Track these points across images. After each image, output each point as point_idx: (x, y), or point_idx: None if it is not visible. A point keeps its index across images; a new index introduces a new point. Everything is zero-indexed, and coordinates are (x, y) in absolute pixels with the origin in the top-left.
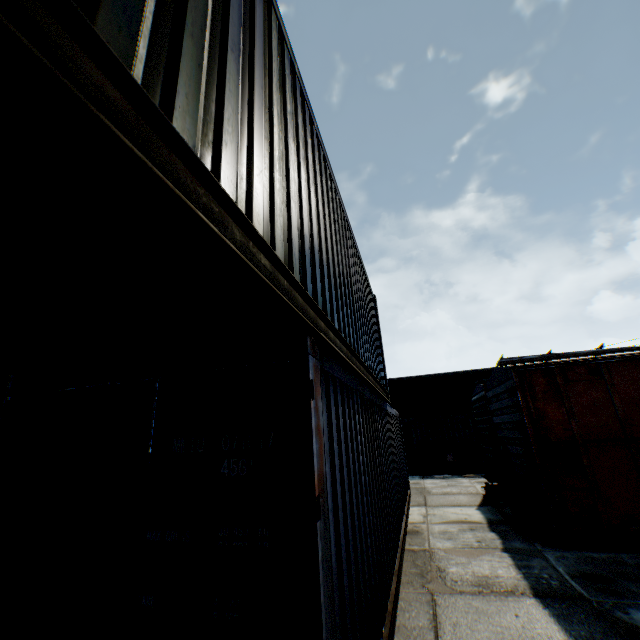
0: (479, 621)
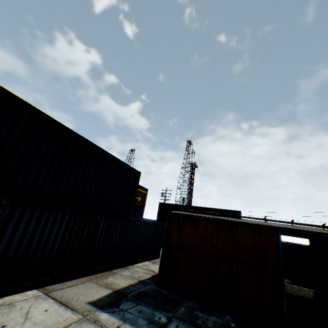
0: (84, 289)
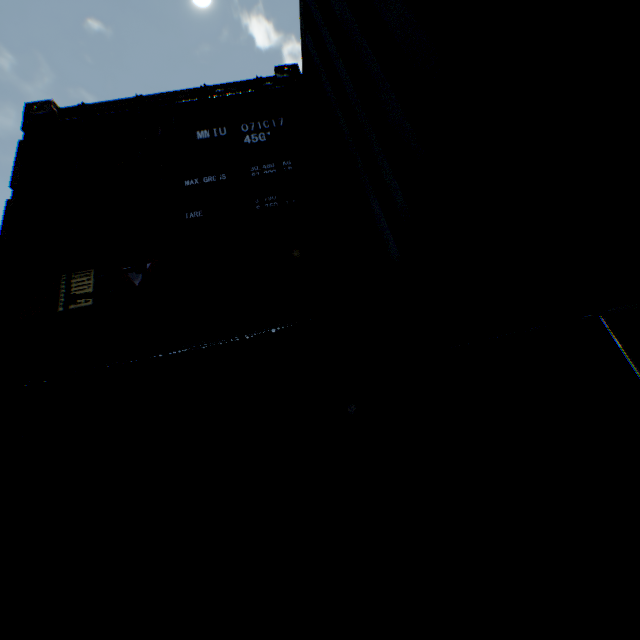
0: None
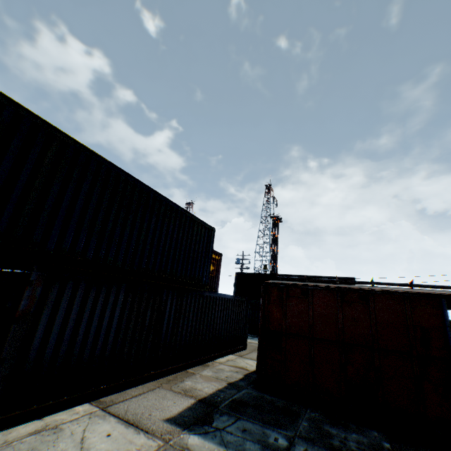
0: (155, 399)
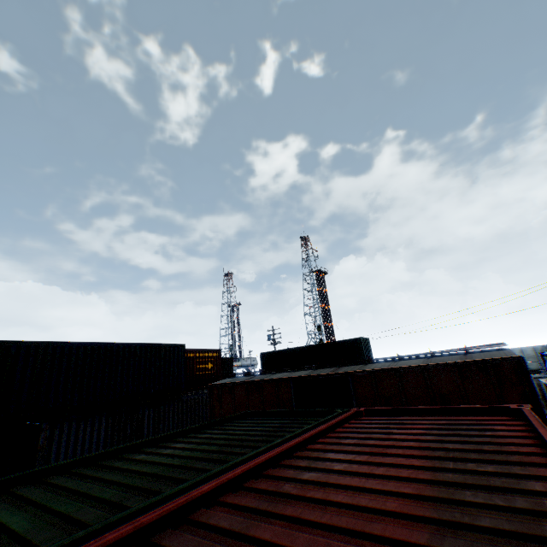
0: None
